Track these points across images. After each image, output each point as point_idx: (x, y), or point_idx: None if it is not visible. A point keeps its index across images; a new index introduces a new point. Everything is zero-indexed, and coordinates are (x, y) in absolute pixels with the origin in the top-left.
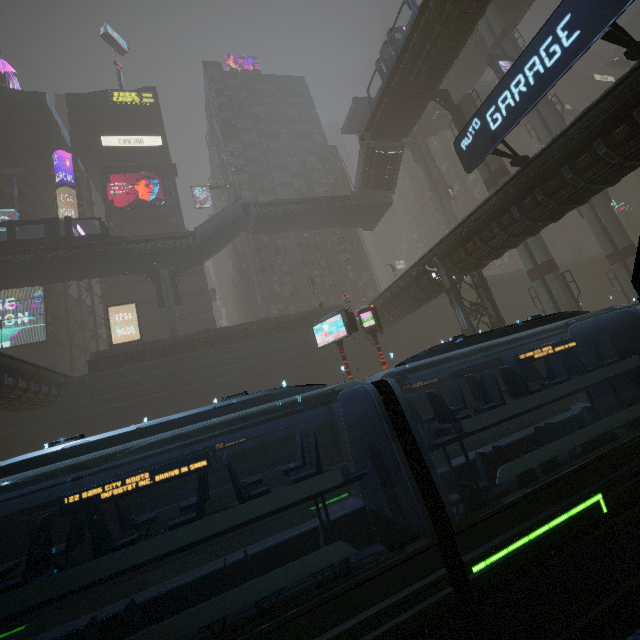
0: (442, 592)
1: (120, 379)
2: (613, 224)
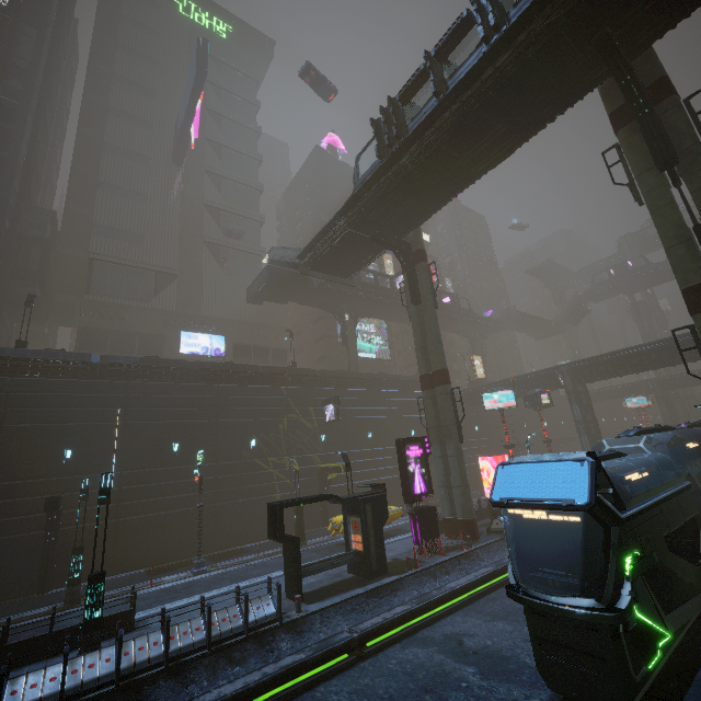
0: None
1: None
2: None
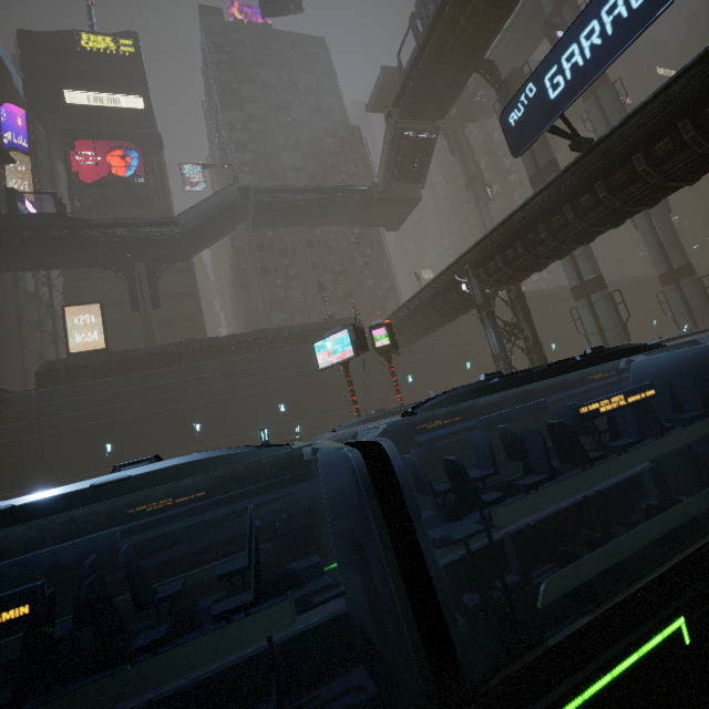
0: None
1: (77, 396)
2: (670, 239)
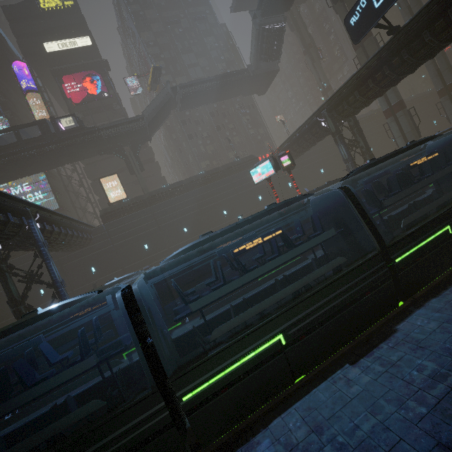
0: (384, 270)
1: (123, 224)
2: (444, 65)
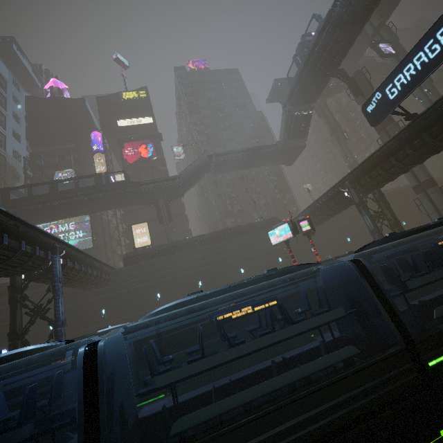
0: (412, 375)
1: (142, 269)
2: None
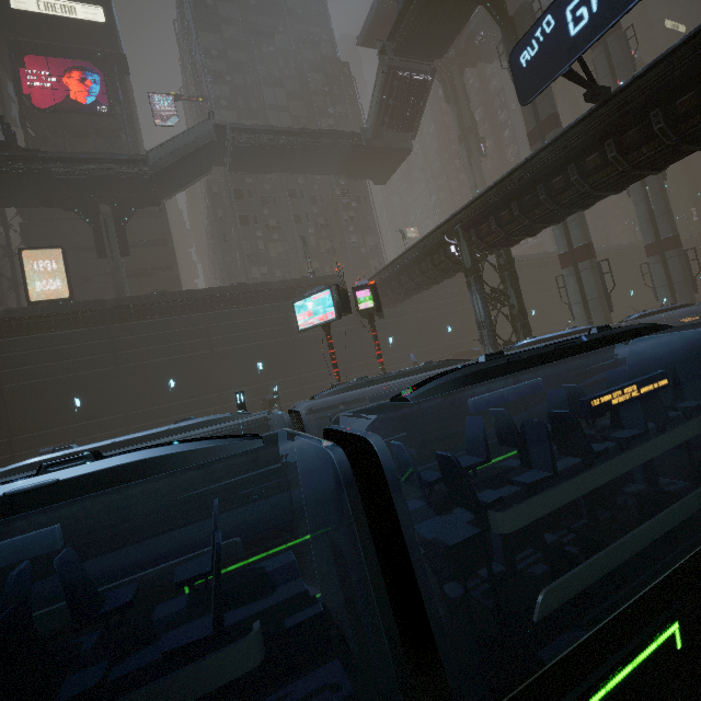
0: None
1: (40, 348)
2: (662, 208)
